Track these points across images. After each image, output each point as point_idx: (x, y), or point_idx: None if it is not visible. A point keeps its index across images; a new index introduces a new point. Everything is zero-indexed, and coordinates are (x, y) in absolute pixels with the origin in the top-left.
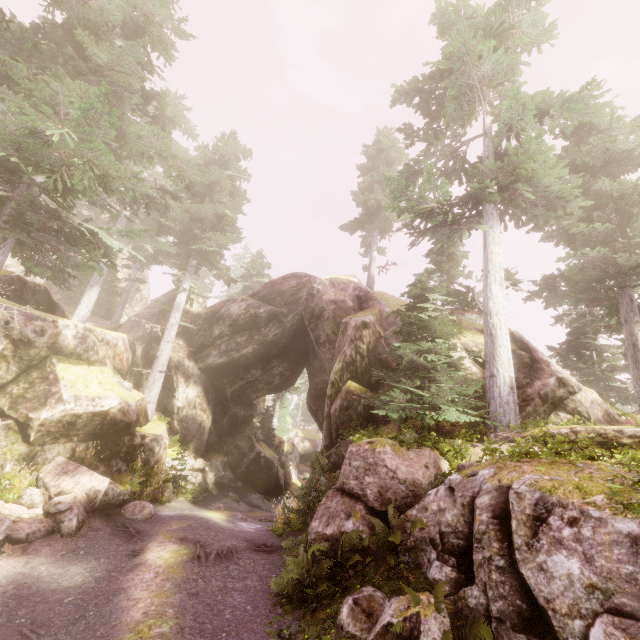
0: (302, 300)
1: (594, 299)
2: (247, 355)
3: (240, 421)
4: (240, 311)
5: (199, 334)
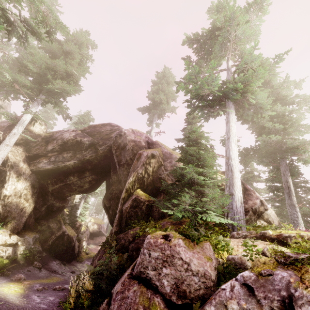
0: (113, 137)
1: (271, 161)
2: (69, 166)
3: (55, 209)
4: (70, 137)
5: (36, 147)
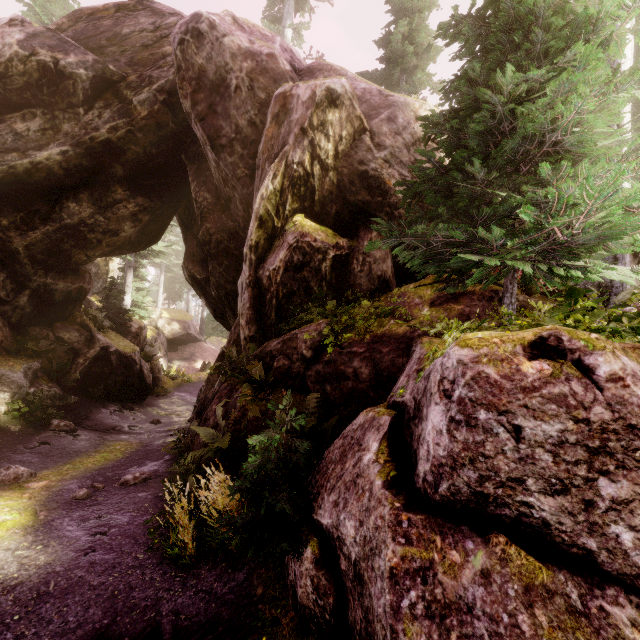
0: (173, 47)
1: None
2: (50, 167)
3: (59, 299)
4: (8, 47)
5: None
